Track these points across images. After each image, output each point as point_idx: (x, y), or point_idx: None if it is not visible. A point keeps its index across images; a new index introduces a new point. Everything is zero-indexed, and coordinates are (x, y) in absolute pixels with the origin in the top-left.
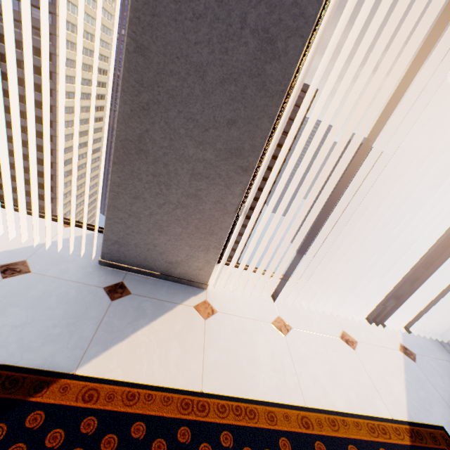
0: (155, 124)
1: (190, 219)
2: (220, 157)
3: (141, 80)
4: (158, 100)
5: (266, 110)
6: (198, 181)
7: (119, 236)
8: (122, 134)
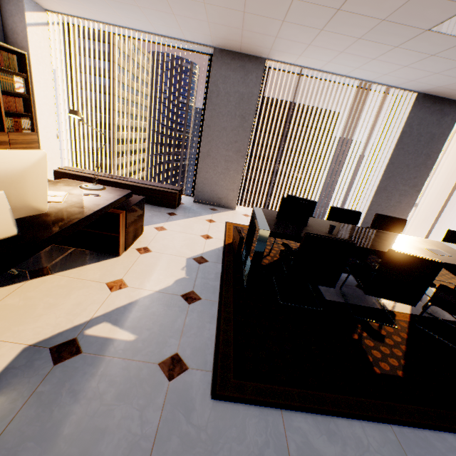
0: (390, 181)
1: (395, 210)
2: (409, 188)
3: (390, 170)
4: (393, 175)
5: (426, 172)
6: (401, 197)
7: (368, 220)
8: (380, 186)
